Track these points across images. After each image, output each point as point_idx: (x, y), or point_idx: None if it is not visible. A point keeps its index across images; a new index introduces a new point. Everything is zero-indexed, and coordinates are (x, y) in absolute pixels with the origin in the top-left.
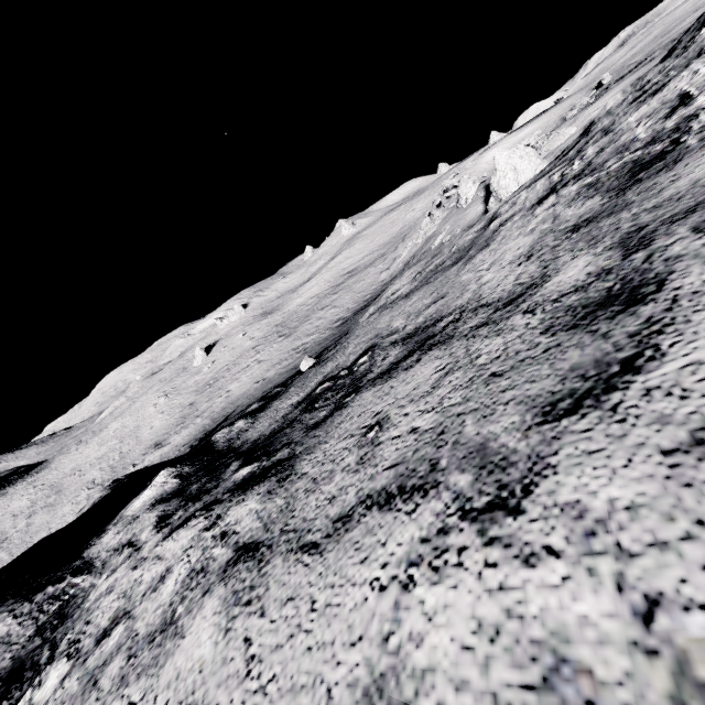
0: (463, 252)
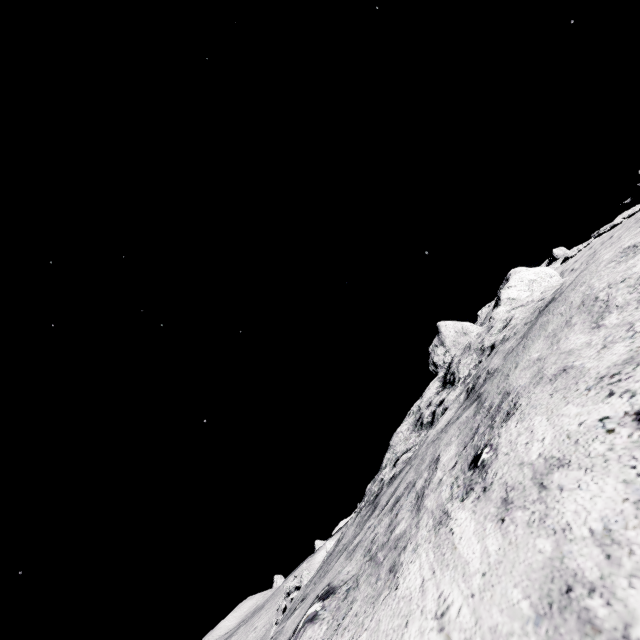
0: (331, 553)
